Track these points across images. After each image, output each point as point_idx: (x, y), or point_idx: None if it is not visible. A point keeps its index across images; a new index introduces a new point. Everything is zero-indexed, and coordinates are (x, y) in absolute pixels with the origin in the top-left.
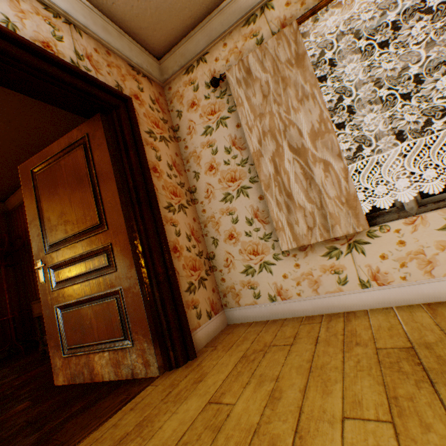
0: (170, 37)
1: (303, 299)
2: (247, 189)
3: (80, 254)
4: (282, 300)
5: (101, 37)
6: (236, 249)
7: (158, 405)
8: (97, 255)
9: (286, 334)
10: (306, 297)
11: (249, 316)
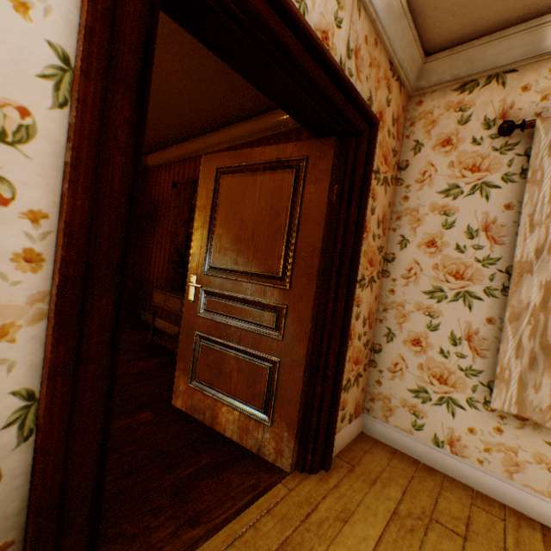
0: (467, 29)
1: (484, 470)
2: (473, 298)
3: (243, 295)
4: (451, 452)
5: (379, 18)
6: (416, 360)
7: (299, 527)
8: (264, 309)
9: (452, 509)
10: (490, 471)
11: (395, 440)
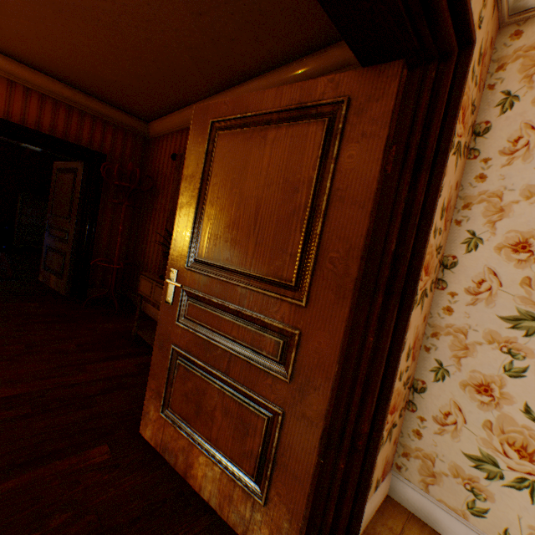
0: None
1: None
2: None
3: (236, 305)
4: None
5: None
6: (481, 414)
7: None
8: (264, 329)
9: None
10: None
11: (437, 520)
